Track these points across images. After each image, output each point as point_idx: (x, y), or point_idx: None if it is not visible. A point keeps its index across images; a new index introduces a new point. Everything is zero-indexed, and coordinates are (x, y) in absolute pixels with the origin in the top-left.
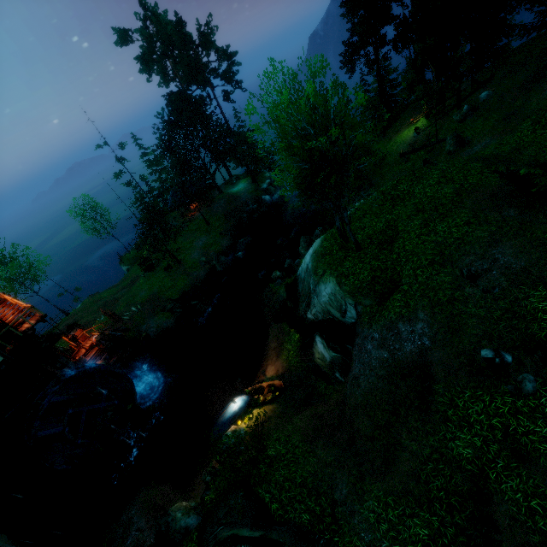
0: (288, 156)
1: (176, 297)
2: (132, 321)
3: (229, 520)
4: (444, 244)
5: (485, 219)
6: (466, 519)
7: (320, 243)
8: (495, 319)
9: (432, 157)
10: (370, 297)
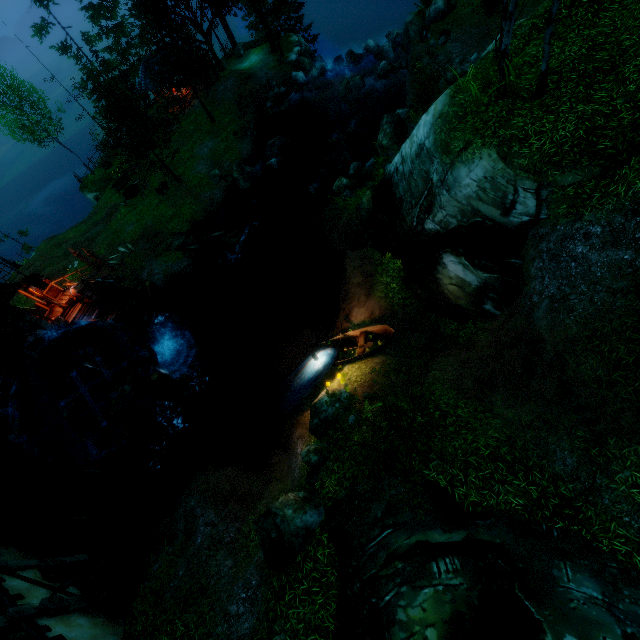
0: None
1: (184, 229)
2: (125, 267)
3: (399, 520)
4: None
5: None
6: None
7: (447, 100)
8: None
9: None
10: (579, 167)
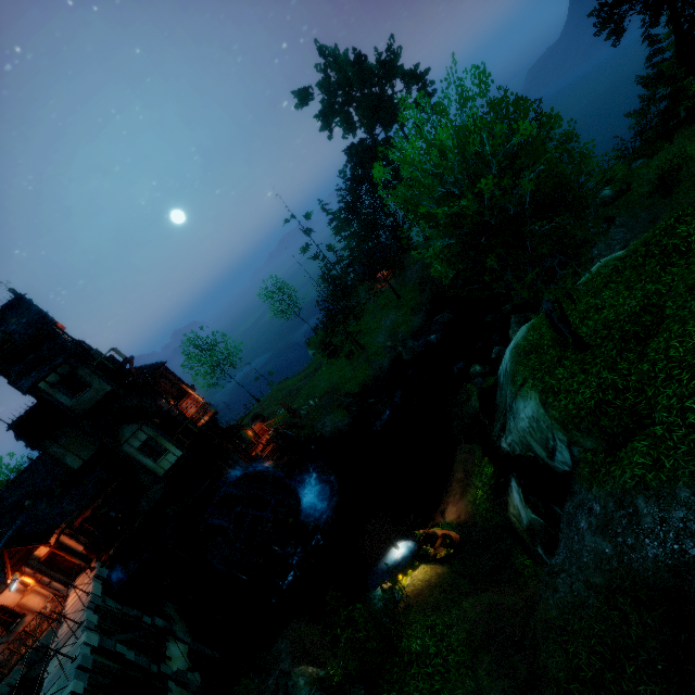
0: (422, 232)
1: (355, 391)
2: (308, 417)
3: None
4: None
5: None
6: None
7: (524, 332)
8: None
9: None
10: (592, 435)
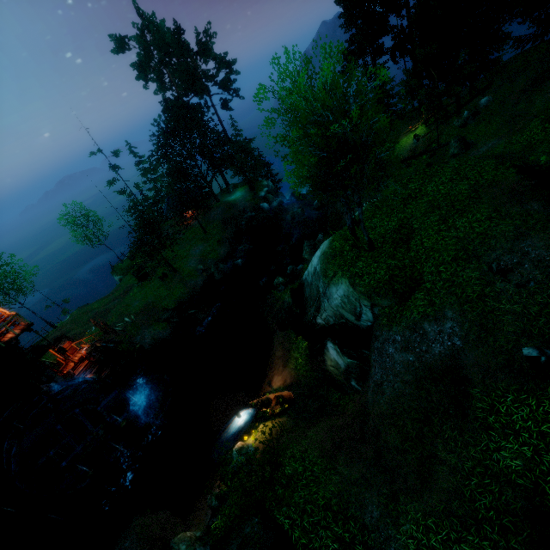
0: (305, 143)
1: (172, 306)
2: (125, 332)
3: None
4: (466, 239)
5: (507, 213)
6: (523, 543)
7: (328, 244)
8: (533, 315)
9: (435, 161)
10: (388, 297)
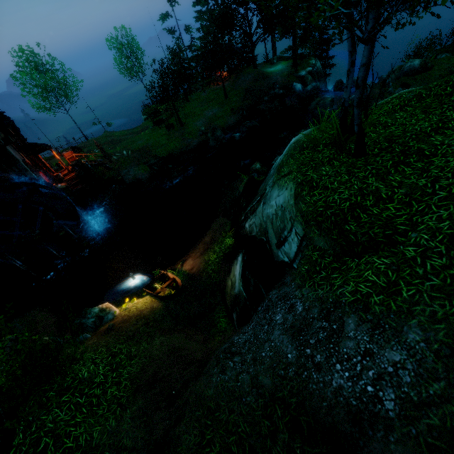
0: None
1: (163, 155)
2: (117, 163)
3: None
4: None
5: None
6: None
7: (309, 131)
8: None
9: None
10: (329, 237)
